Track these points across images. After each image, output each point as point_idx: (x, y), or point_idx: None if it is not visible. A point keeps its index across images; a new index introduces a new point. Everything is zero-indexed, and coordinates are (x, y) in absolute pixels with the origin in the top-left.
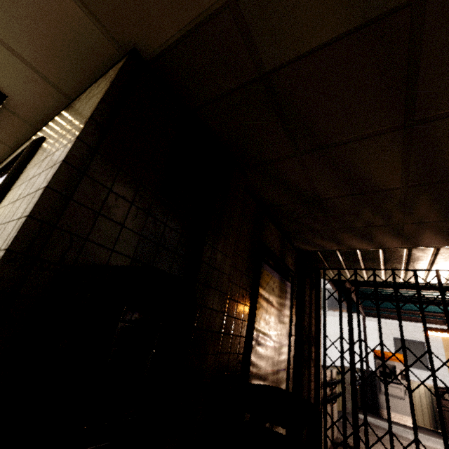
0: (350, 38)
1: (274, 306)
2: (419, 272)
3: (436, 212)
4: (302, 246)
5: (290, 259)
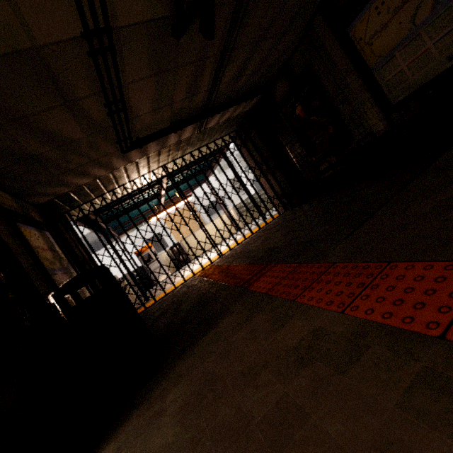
0: (5, 58)
1: (47, 249)
2: (126, 185)
3: (110, 147)
4: (37, 200)
5: (34, 215)
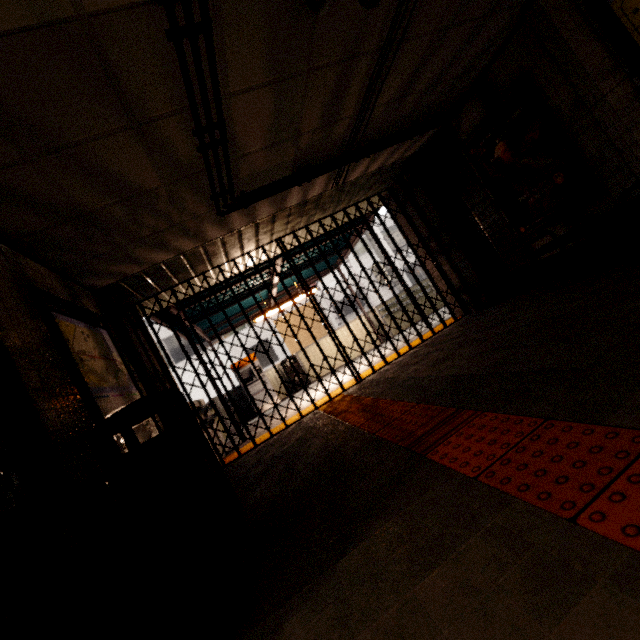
0: (31, 34)
1: (98, 356)
2: (223, 267)
3: (201, 205)
4: (96, 283)
5: (88, 303)
